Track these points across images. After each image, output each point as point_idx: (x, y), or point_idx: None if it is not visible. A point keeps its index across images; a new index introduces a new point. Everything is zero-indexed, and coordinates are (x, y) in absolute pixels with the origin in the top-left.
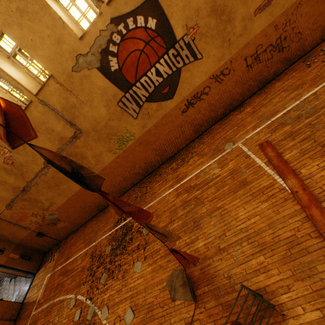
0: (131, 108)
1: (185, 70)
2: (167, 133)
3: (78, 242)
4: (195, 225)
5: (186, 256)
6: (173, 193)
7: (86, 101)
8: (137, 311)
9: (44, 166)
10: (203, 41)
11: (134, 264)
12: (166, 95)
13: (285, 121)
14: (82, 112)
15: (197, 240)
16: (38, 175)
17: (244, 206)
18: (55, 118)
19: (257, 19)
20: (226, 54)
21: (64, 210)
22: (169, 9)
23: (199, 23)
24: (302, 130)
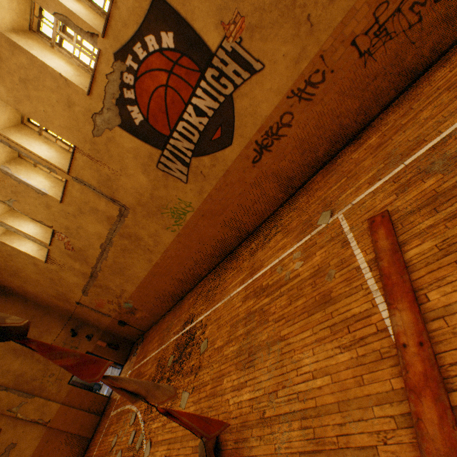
0: (176, 169)
1: (240, 96)
2: (237, 197)
3: (155, 338)
4: (249, 360)
5: (193, 423)
6: (242, 294)
7: (120, 171)
8: None
9: (102, 250)
10: (258, 38)
11: (182, 394)
12: (220, 141)
13: (431, 166)
14: (120, 185)
15: (244, 388)
16: (100, 261)
17: (314, 347)
18: (94, 195)
19: None
20: (308, 46)
21: (138, 299)
22: (186, 8)
23: (242, 9)
24: None
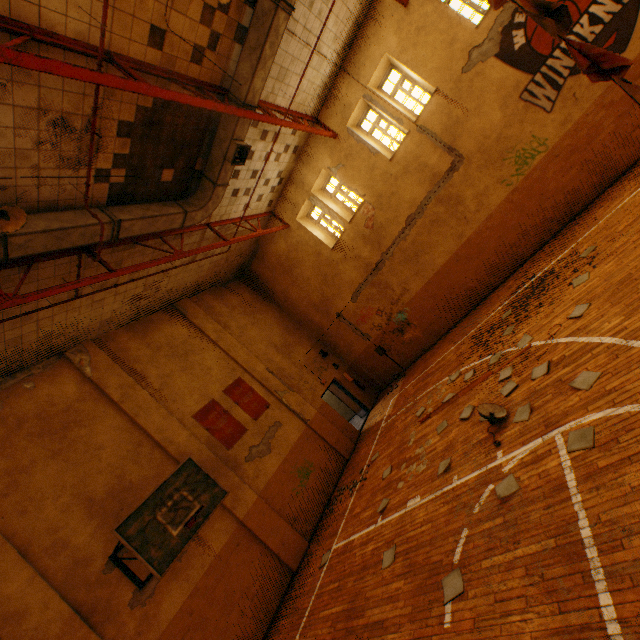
0: (541, 97)
1: None
2: (613, 122)
3: (438, 350)
4: None
5: None
6: None
7: (473, 110)
8: (595, 299)
9: (405, 225)
10: None
11: (572, 282)
12: (610, 50)
13: None
14: (466, 128)
15: None
16: (395, 242)
17: None
18: (430, 147)
19: None
20: None
21: (418, 305)
22: None
23: None
24: None
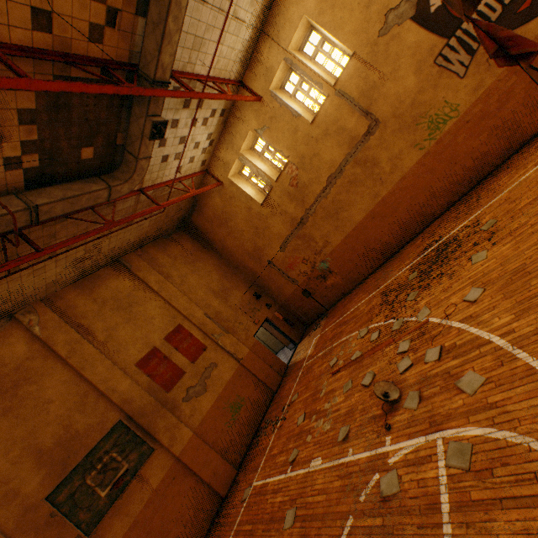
0: (455, 62)
1: None
2: (524, 88)
3: (355, 298)
4: None
5: None
6: None
7: (388, 75)
8: (489, 284)
9: (326, 184)
10: None
11: (471, 257)
12: (526, 13)
13: None
14: (382, 93)
15: None
16: (318, 200)
17: None
18: (348, 111)
19: None
20: None
21: (338, 256)
22: None
23: None
24: None
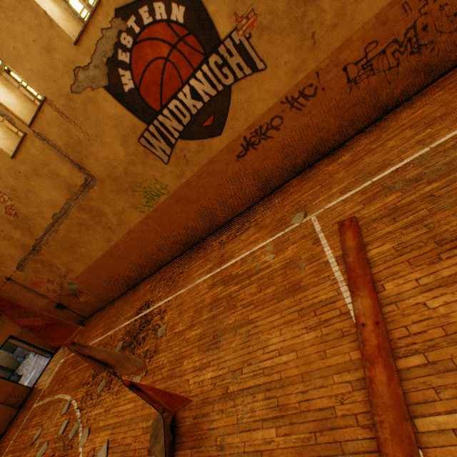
0: (159, 148)
1: (238, 90)
2: (216, 187)
3: (99, 325)
4: (214, 342)
5: (158, 397)
6: (208, 282)
7: (95, 136)
8: (112, 450)
9: (53, 221)
10: (266, 39)
11: (133, 378)
12: (211, 129)
13: (393, 185)
14: (92, 152)
15: (207, 368)
16: (48, 233)
17: (281, 328)
18: (58, 158)
19: None
20: (308, 60)
21: (86, 281)
22: None
23: (256, 7)
24: (414, 205)
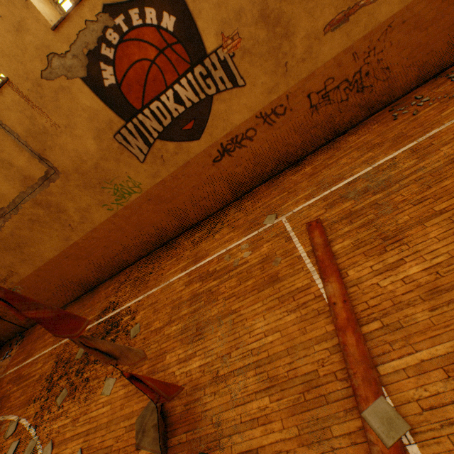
0: (135, 145)
1: (219, 100)
2: (190, 189)
3: (48, 334)
4: (198, 334)
5: (156, 386)
6: (184, 279)
7: (64, 127)
8: None
9: None
10: (248, 60)
11: (105, 382)
12: (190, 133)
13: (347, 194)
14: (58, 143)
15: (194, 358)
16: None
17: (265, 314)
18: (14, 145)
19: (327, 39)
20: (280, 84)
21: (32, 285)
22: (196, 5)
23: (241, 32)
24: (365, 210)
